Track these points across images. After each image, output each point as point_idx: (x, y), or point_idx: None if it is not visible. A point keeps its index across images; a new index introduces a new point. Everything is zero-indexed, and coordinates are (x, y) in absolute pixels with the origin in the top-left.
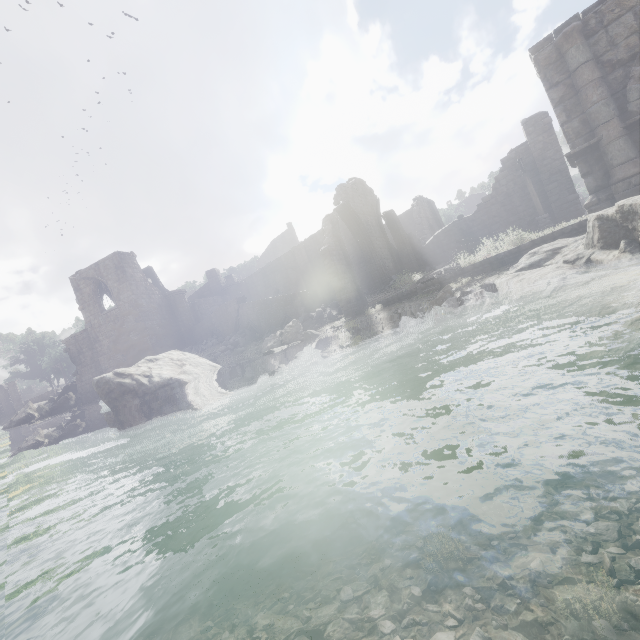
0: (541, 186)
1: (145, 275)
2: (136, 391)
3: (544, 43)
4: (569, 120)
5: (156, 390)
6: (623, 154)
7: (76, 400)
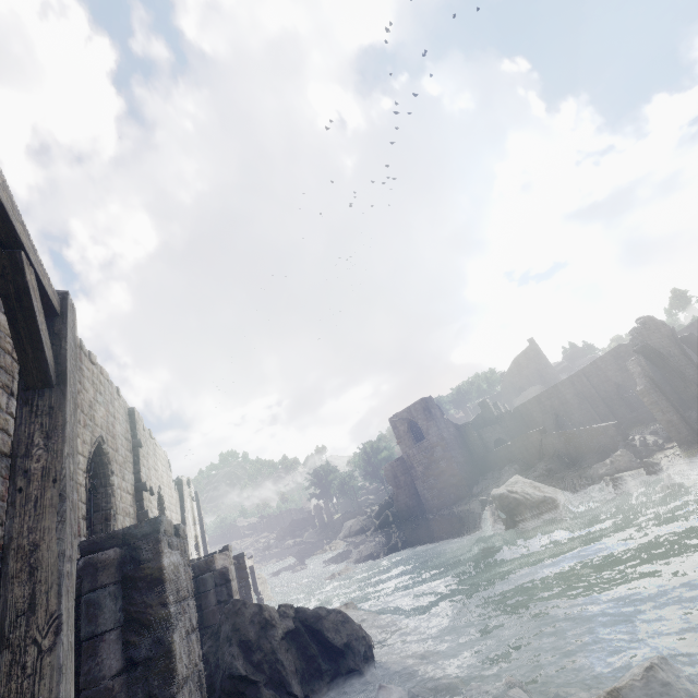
0: None
1: None
2: (525, 504)
3: None
4: None
5: (538, 504)
6: None
7: (392, 517)
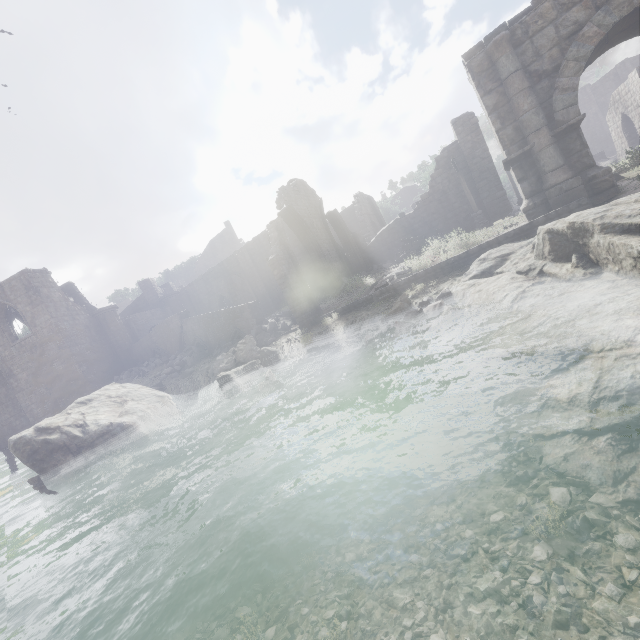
0: (473, 183)
1: (65, 292)
2: (68, 446)
3: (476, 50)
4: (503, 127)
5: (93, 441)
6: (553, 161)
7: None
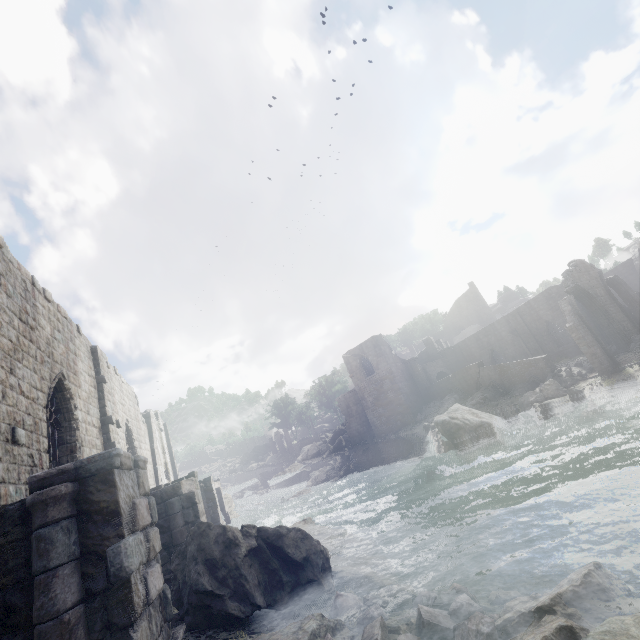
0: None
1: None
2: (464, 428)
3: None
4: None
5: (476, 428)
6: None
7: (345, 442)
